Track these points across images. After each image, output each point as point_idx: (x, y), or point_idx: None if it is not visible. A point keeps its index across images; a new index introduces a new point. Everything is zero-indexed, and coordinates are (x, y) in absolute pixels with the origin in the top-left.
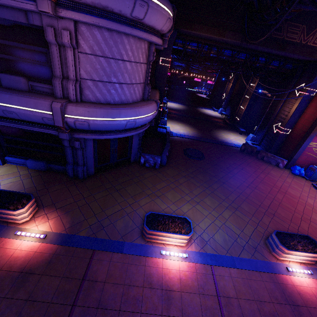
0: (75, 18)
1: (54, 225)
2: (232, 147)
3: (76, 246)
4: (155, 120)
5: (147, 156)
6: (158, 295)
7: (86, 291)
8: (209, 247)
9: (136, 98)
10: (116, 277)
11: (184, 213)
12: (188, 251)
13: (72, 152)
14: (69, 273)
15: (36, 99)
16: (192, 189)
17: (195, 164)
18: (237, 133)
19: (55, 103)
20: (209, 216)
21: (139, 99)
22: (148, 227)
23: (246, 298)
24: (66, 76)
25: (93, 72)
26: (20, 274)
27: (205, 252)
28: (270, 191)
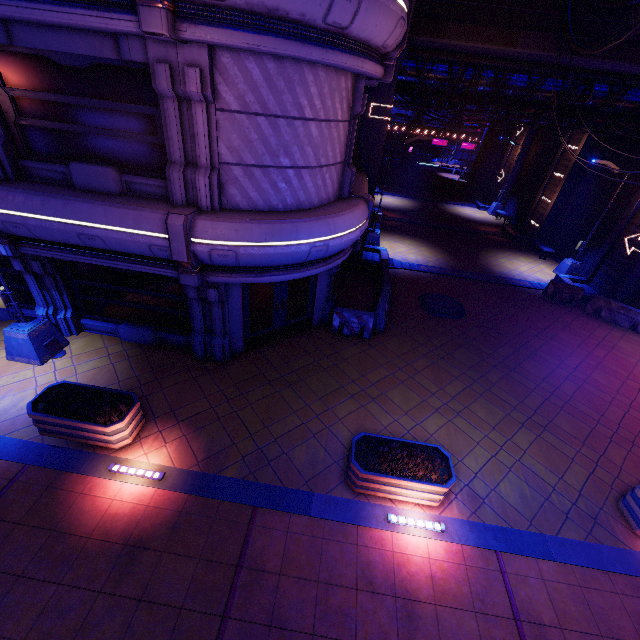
0: (212, 39)
1: (176, 453)
2: (524, 290)
3: (220, 499)
4: None
5: (346, 314)
6: (388, 609)
7: (247, 591)
8: (489, 512)
9: (327, 195)
10: (301, 565)
11: (430, 434)
12: (444, 518)
13: (202, 310)
14: (211, 551)
15: (138, 209)
16: (443, 383)
17: (446, 329)
18: (534, 257)
19: (174, 216)
20: (484, 443)
21: (333, 197)
22: (360, 465)
23: (581, 630)
24: (191, 160)
25: (245, 149)
26: (124, 548)
27: (481, 523)
28: (620, 388)
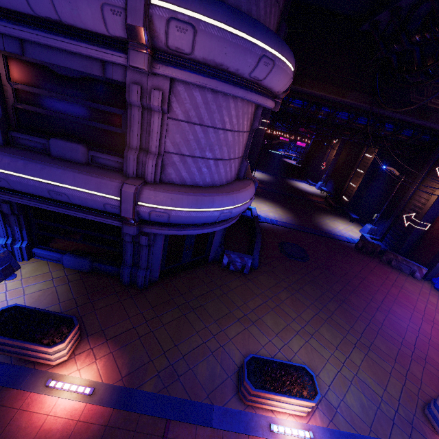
0: (176, 76)
1: (104, 369)
2: (343, 243)
3: (140, 412)
4: None
5: (233, 255)
6: None
7: None
8: (341, 420)
9: (231, 177)
10: None
11: (295, 353)
12: (311, 426)
13: (133, 249)
14: None
15: (100, 177)
16: (300, 311)
17: (298, 268)
18: (347, 220)
19: (127, 185)
20: (332, 360)
21: (234, 178)
22: (250, 383)
23: None
24: (144, 148)
25: (183, 144)
26: None
27: (337, 430)
28: (411, 318)
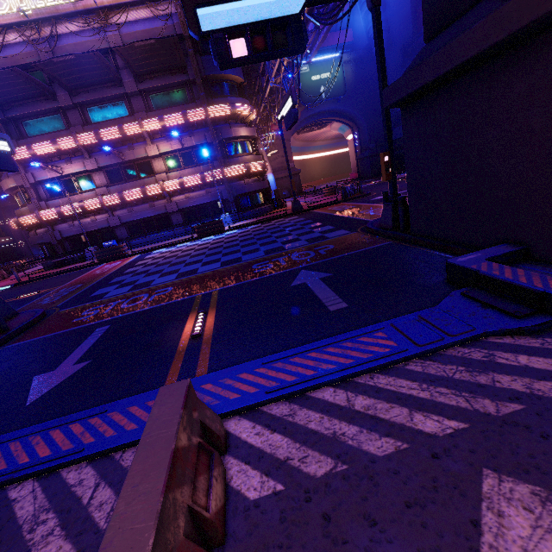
0: None
1: None
2: None
3: None
4: (20, 253)
5: None
6: None
7: None
8: None
9: None
10: None
11: None
12: None
13: None
14: None
15: None
16: None
17: None
18: None
19: None
20: None
21: None
22: None
23: None
24: None
25: None
26: None
27: None
28: None
